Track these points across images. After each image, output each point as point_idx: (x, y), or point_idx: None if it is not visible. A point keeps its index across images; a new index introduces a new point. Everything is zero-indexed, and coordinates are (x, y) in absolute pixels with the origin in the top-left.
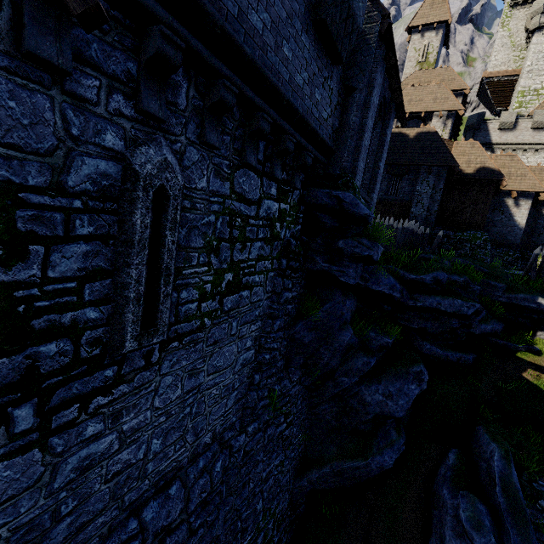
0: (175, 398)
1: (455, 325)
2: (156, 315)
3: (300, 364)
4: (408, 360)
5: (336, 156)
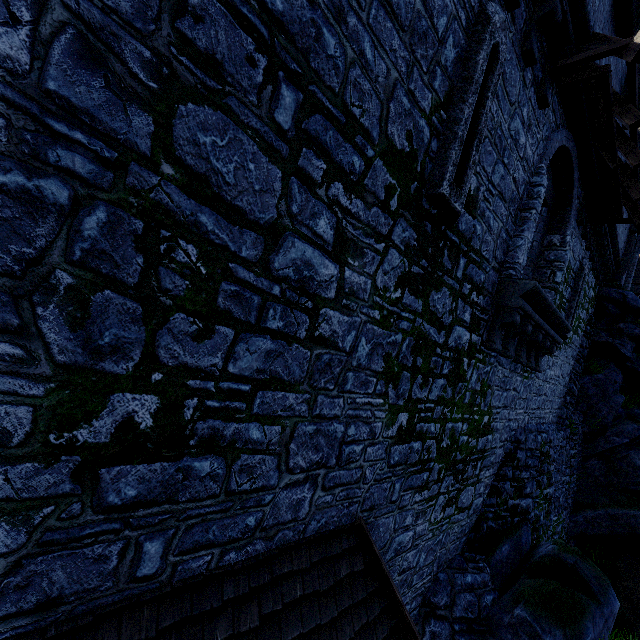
0: (556, 375)
1: None
2: (571, 325)
3: (583, 410)
4: None
5: (621, 269)
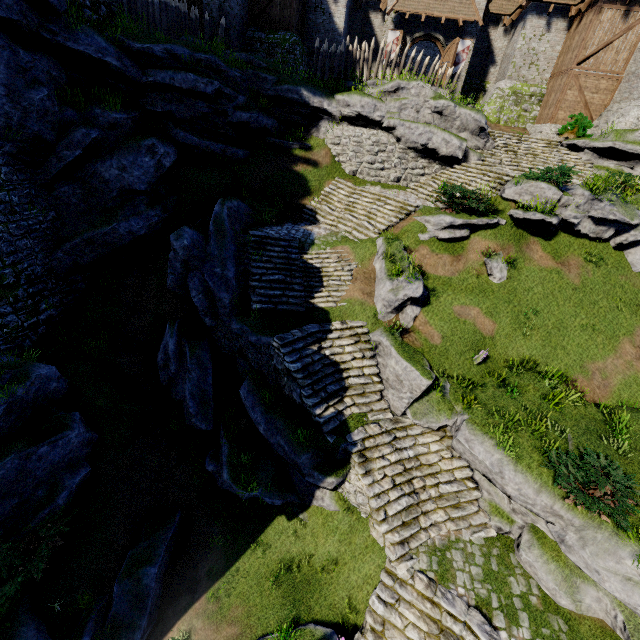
0: None
1: (204, 109)
2: None
3: None
4: (142, 137)
5: None
